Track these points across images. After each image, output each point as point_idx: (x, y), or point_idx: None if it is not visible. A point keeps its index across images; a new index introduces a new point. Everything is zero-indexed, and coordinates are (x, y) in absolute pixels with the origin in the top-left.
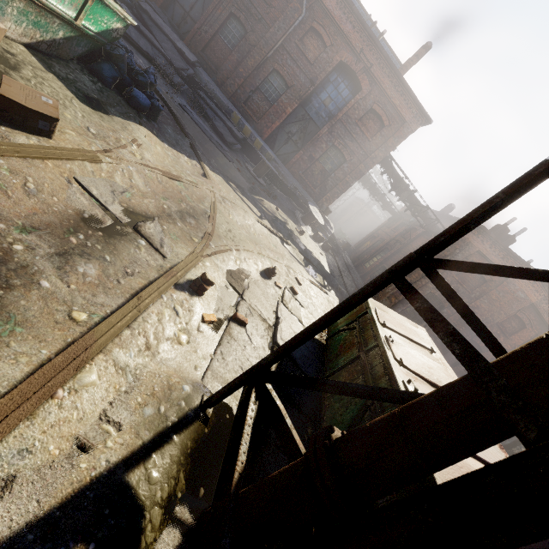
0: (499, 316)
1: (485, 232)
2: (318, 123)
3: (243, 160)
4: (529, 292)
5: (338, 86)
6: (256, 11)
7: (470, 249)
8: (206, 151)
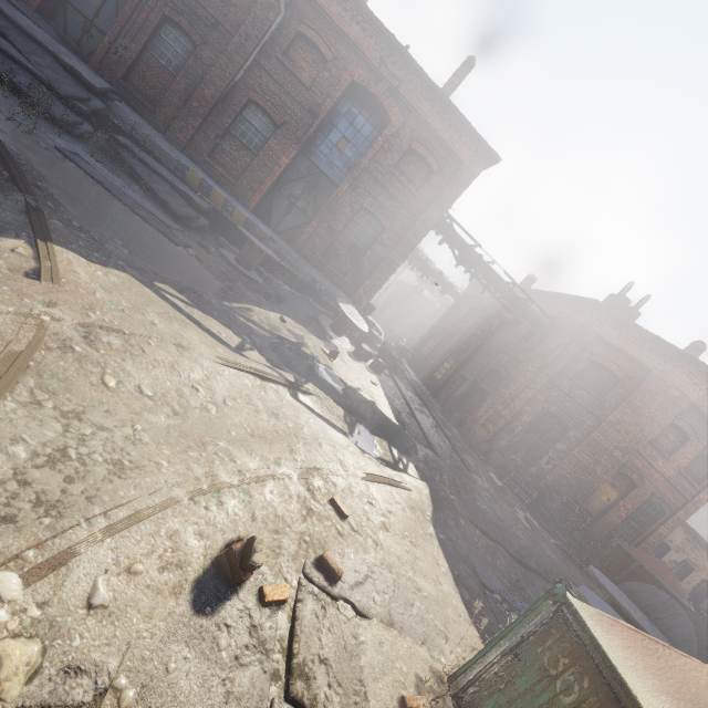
0: (652, 431)
1: (600, 307)
2: (333, 177)
3: (216, 245)
4: (686, 388)
5: (354, 120)
6: (206, 12)
7: (585, 335)
8: (101, 225)
